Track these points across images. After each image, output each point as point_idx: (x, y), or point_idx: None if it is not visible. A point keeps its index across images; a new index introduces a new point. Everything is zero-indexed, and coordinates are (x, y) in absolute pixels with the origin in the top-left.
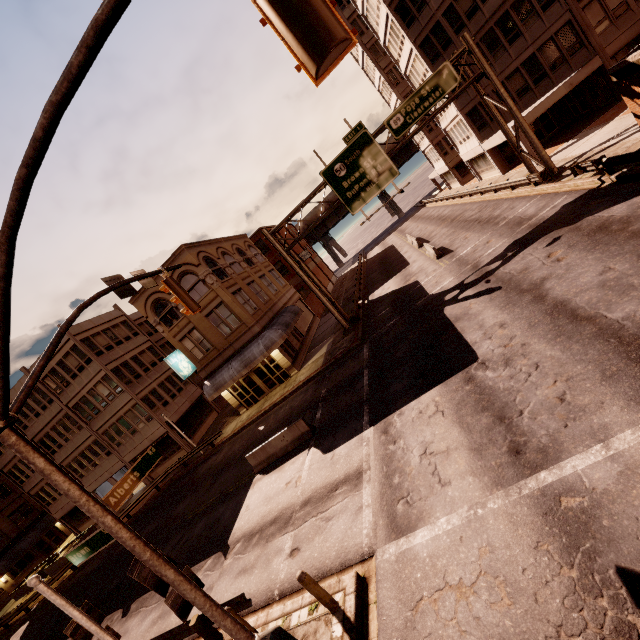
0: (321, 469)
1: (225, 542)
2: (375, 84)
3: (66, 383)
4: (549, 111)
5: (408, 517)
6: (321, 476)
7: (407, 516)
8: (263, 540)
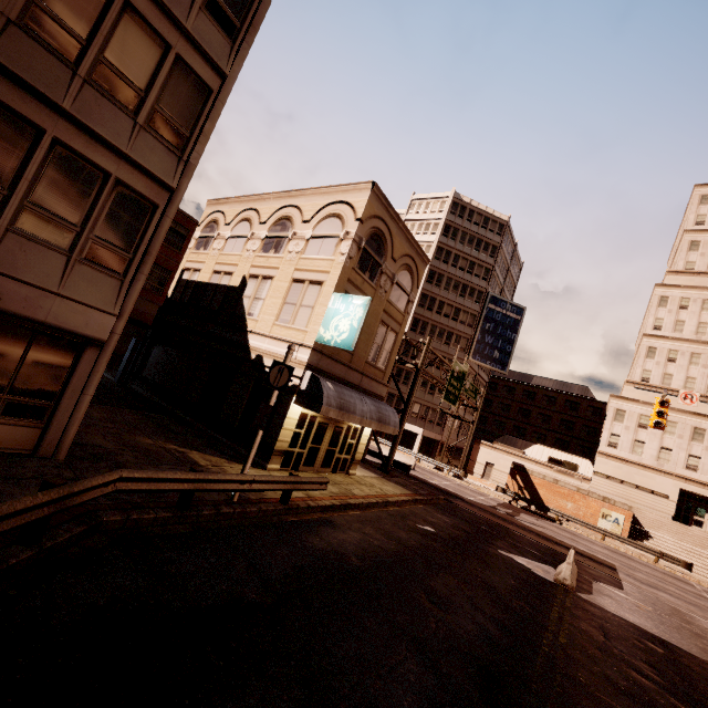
0: (644, 600)
1: (702, 659)
2: None
3: None
4: None
5: None
6: (655, 605)
7: None
8: None
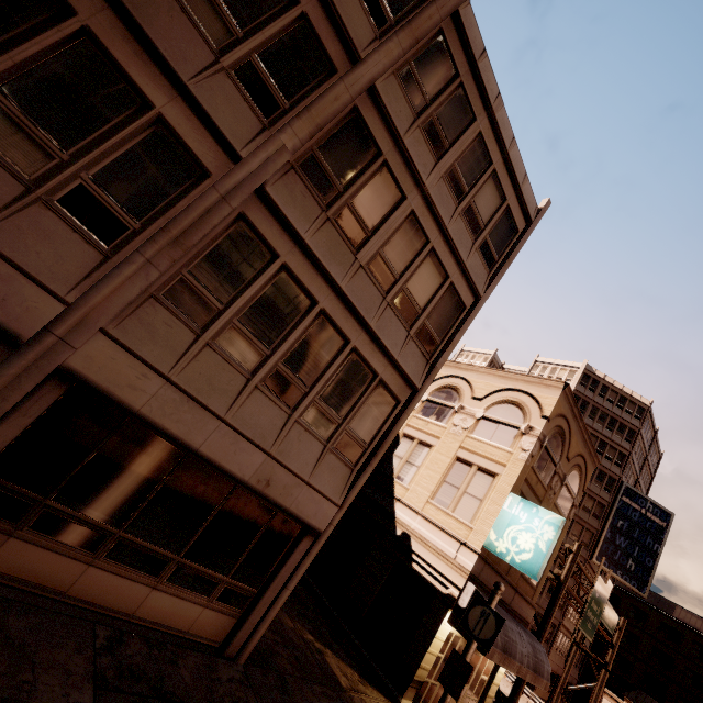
0: None
1: None
2: None
3: (438, 138)
4: None
5: None
6: None
7: None
8: None
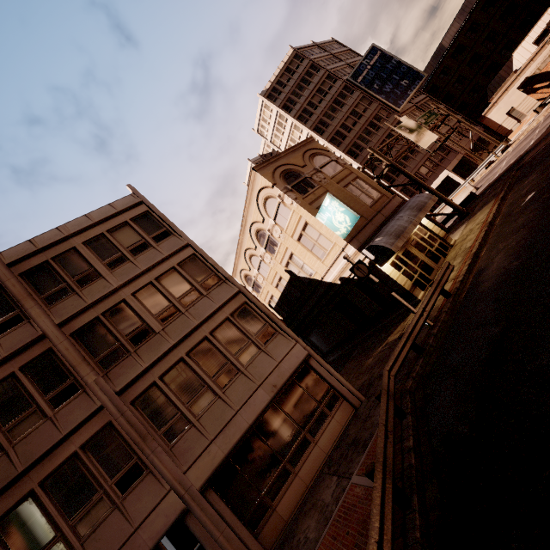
0: None
1: None
2: None
3: (87, 276)
4: None
5: None
6: None
7: None
8: None
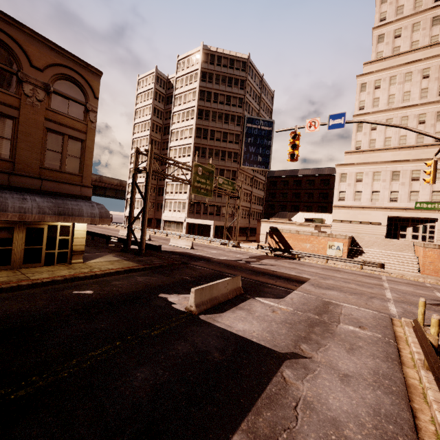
0: (294, 303)
1: (277, 353)
2: (133, 150)
3: None
4: (204, 227)
5: (379, 306)
6: (302, 305)
7: (379, 306)
8: (326, 333)
